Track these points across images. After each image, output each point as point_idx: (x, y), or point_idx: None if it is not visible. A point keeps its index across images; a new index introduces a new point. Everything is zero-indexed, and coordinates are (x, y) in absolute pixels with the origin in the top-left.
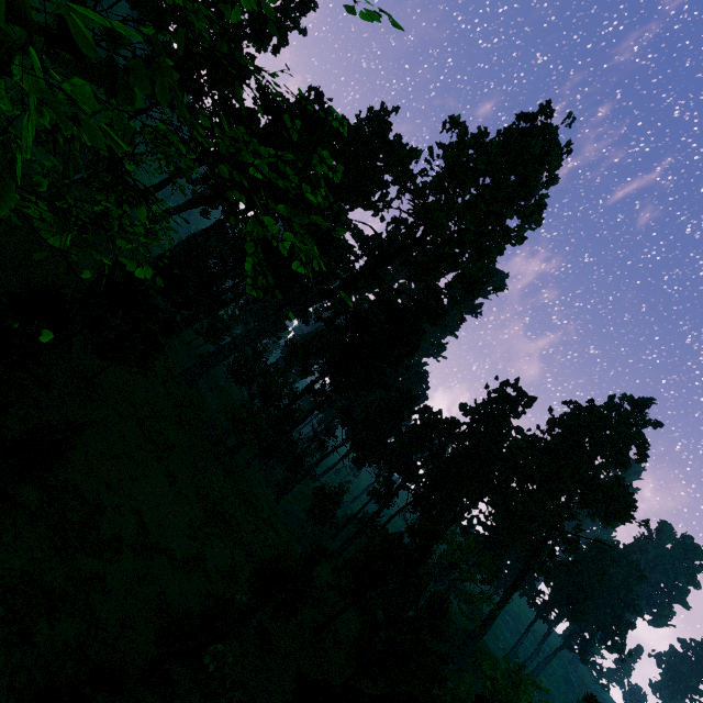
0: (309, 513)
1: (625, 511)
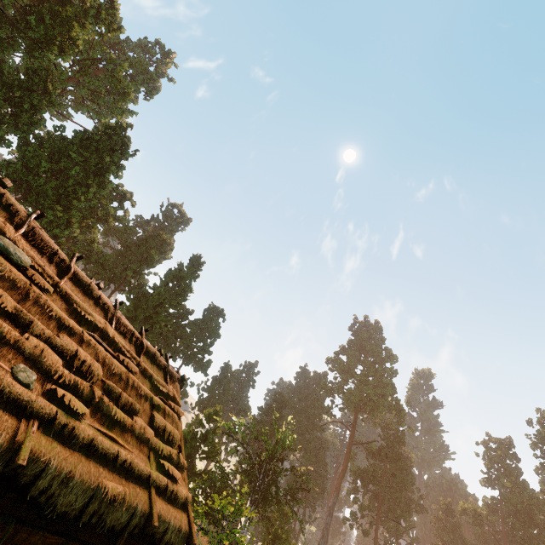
0: None
1: None
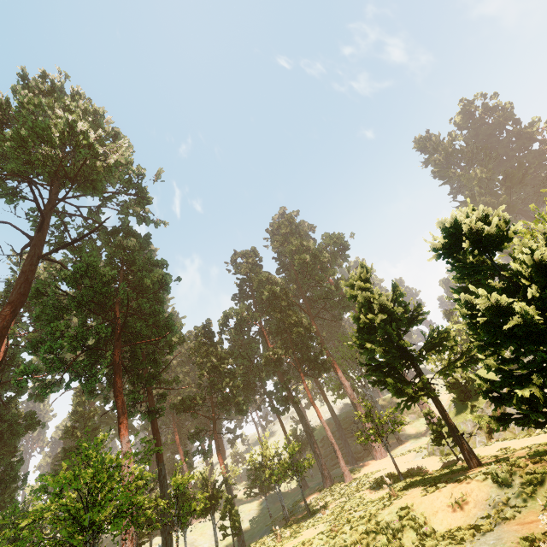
0: (270, 514)
1: (343, 241)
